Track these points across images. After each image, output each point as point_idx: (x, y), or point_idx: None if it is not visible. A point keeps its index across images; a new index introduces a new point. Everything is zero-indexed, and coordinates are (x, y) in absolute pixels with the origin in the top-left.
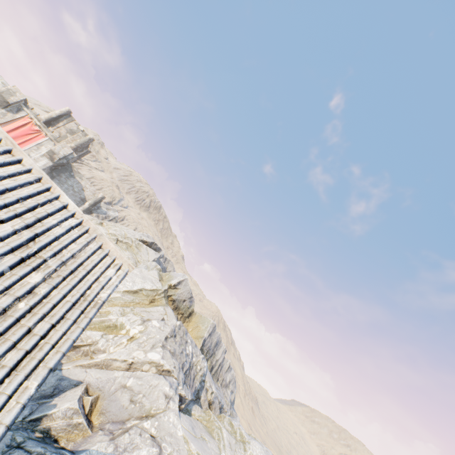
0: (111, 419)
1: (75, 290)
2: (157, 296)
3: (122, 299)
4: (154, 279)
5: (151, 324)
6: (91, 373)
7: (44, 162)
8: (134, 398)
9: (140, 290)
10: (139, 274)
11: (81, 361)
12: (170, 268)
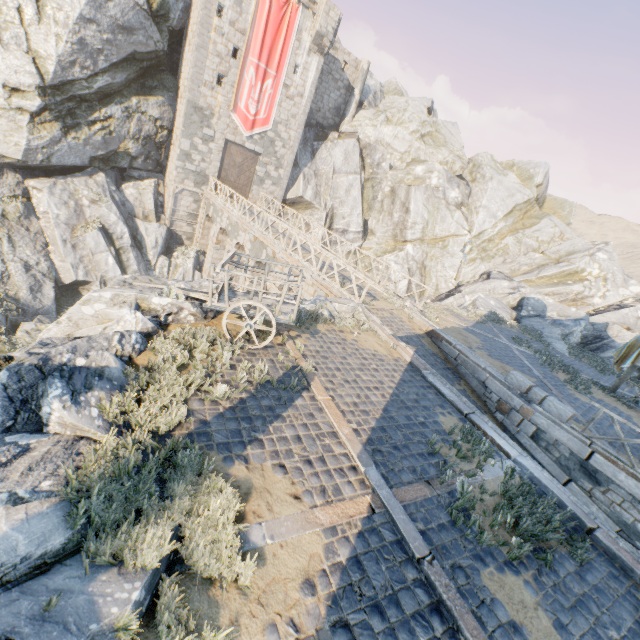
0: None
1: None
2: (529, 206)
3: (506, 227)
4: (517, 186)
5: (599, 259)
6: (607, 316)
7: (314, 64)
8: None
9: (513, 208)
10: (500, 187)
11: (582, 308)
12: None
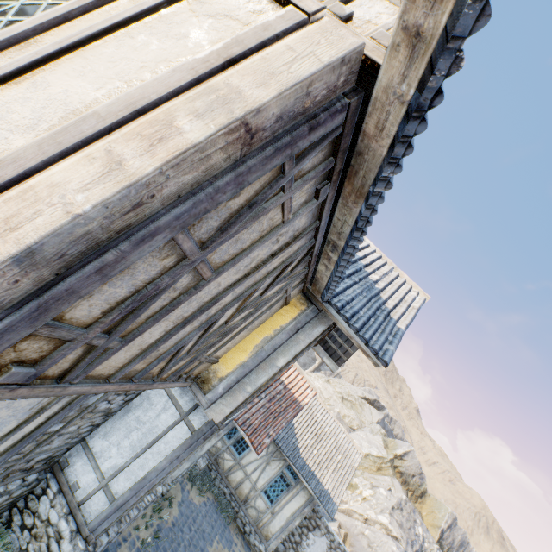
0: (357, 551)
1: (348, 461)
2: (383, 464)
3: None
4: (379, 444)
5: (378, 490)
6: (340, 515)
7: None
8: (370, 544)
9: (367, 454)
10: (365, 437)
11: None
12: (398, 430)
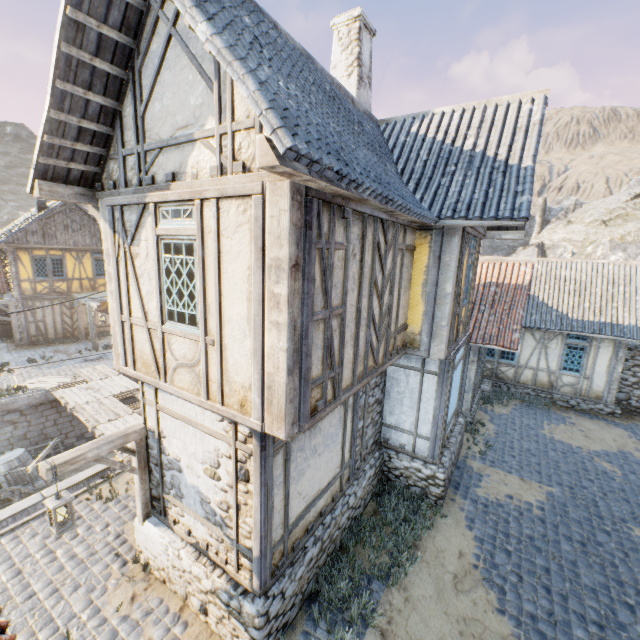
0: None
1: (637, 285)
2: None
3: None
4: None
5: None
6: None
7: None
8: None
9: None
10: None
11: None
12: None
